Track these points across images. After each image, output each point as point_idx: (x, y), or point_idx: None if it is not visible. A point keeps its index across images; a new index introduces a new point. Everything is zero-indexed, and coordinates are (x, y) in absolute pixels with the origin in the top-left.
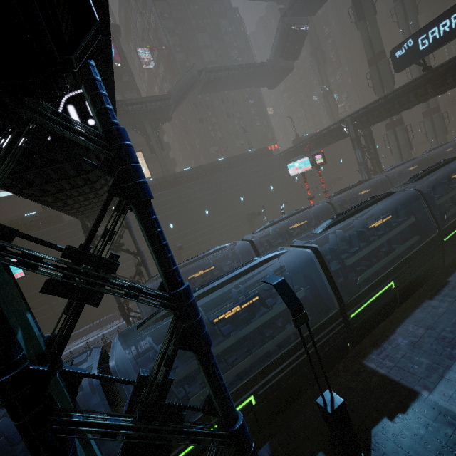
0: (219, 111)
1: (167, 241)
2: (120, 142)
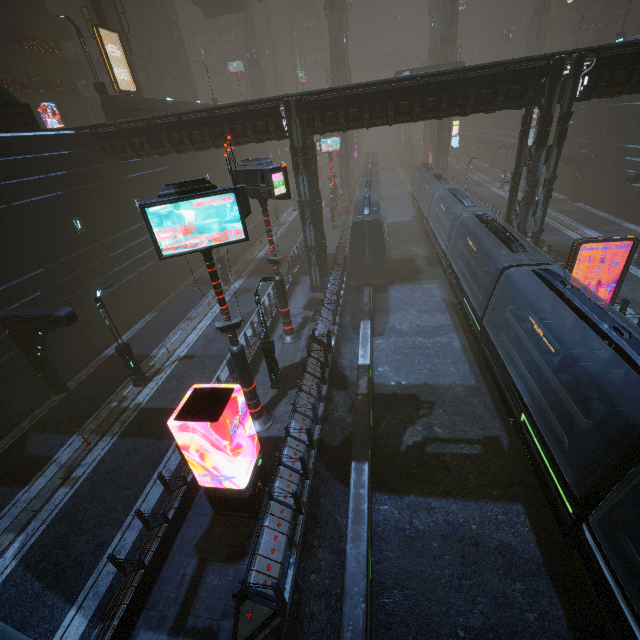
0: (132, 5)
1: None
2: None
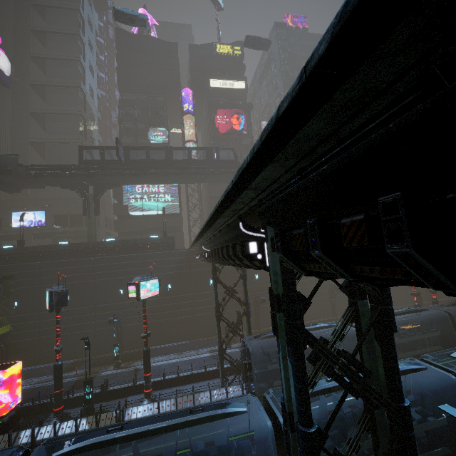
0: None
1: (250, 289)
2: (388, 291)
